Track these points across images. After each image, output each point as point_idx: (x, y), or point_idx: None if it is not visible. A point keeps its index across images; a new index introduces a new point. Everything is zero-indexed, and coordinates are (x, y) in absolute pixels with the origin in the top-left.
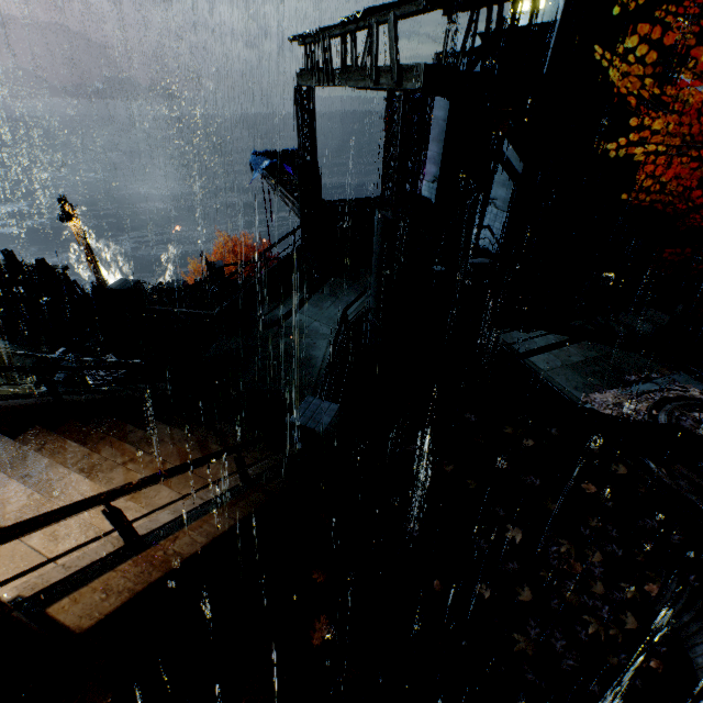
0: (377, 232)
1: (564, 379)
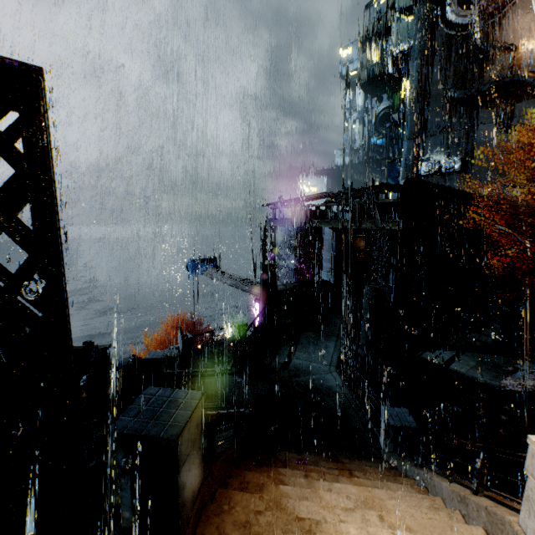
0: (367, 297)
1: (479, 375)
